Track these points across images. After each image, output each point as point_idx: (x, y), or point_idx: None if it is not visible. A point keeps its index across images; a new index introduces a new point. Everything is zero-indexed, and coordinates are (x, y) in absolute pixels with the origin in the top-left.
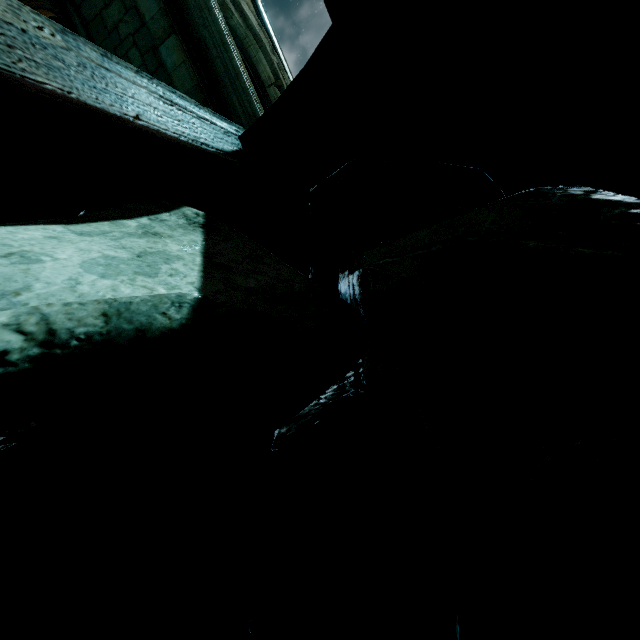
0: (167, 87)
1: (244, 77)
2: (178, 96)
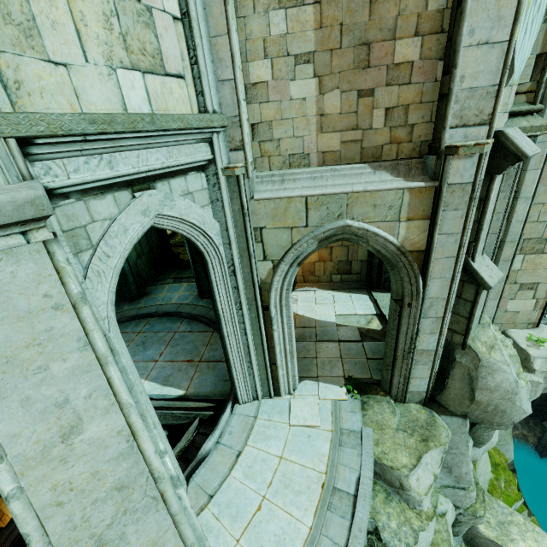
0: (160, 412)
1: (235, 380)
2: (164, 413)
